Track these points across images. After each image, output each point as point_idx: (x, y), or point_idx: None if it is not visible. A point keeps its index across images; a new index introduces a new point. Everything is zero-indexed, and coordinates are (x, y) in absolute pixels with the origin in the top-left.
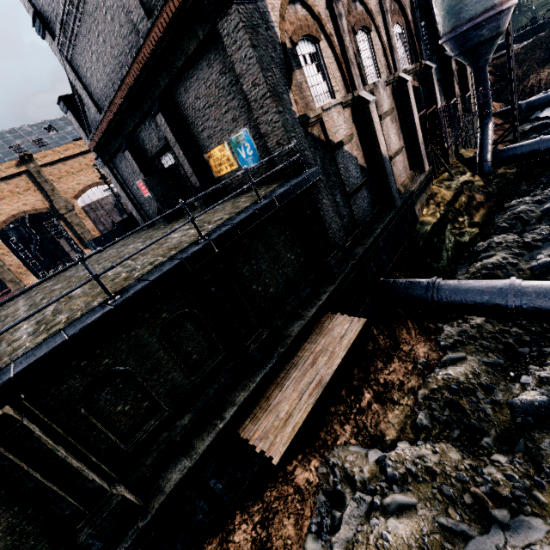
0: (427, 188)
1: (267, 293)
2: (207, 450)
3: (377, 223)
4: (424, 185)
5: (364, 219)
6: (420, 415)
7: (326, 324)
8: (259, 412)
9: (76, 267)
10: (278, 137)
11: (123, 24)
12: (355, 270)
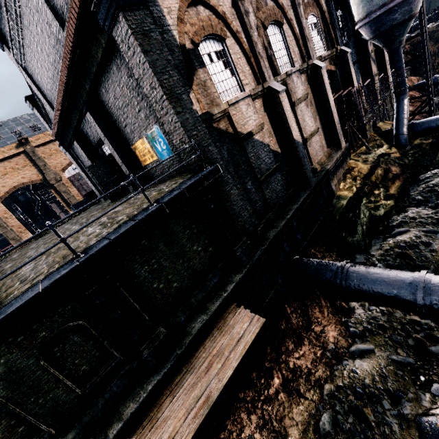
0: (344, 163)
1: (170, 288)
2: None
3: (292, 203)
4: (341, 161)
5: (278, 201)
6: (324, 417)
7: (229, 318)
8: (147, 427)
9: (42, 238)
10: (180, 135)
11: (50, 35)
12: (266, 254)
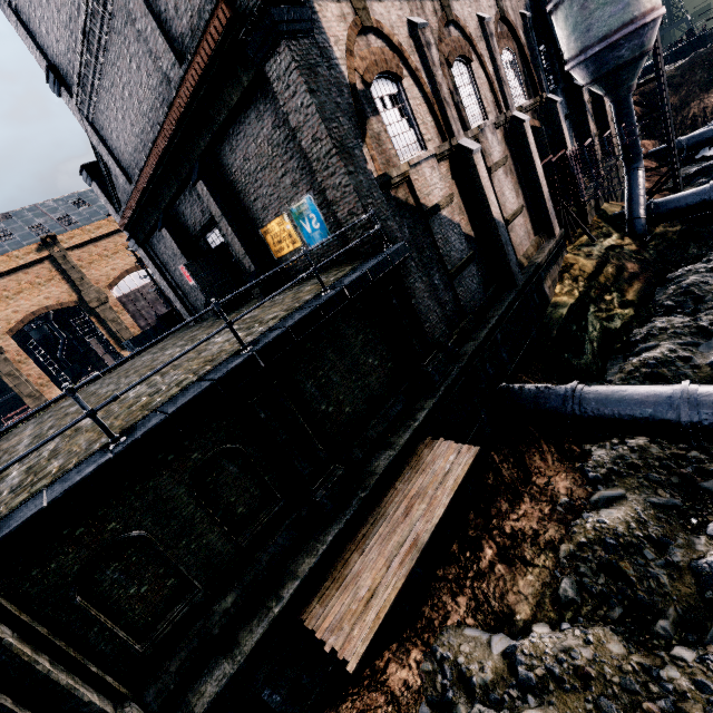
0: (559, 258)
1: (342, 414)
2: (257, 648)
3: (492, 308)
4: (555, 254)
5: (474, 305)
6: (564, 583)
7: (424, 454)
8: (332, 587)
9: (102, 379)
10: (350, 204)
11: (151, 73)
12: (464, 375)
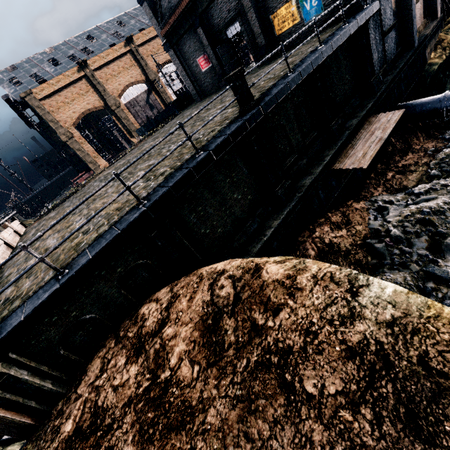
0: (436, 35)
1: (336, 100)
2: (320, 172)
3: (399, 60)
4: (435, 31)
5: (391, 57)
6: (433, 171)
7: (373, 120)
8: (342, 159)
9: (163, 129)
10: None
11: None
12: (386, 92)
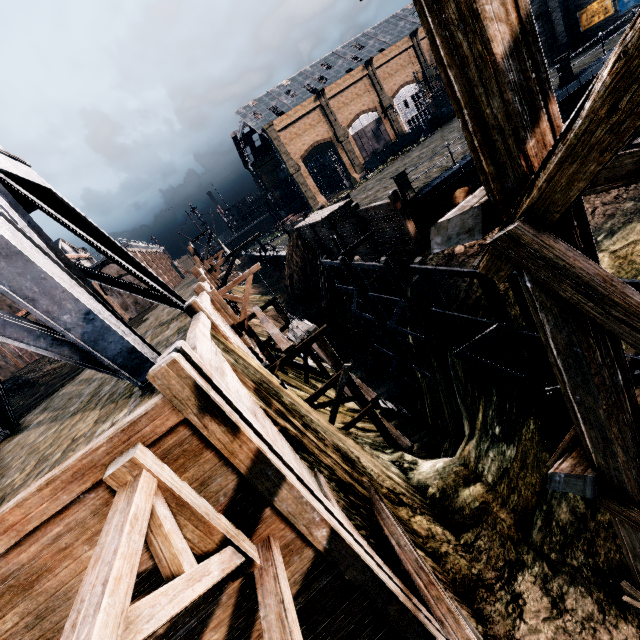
0: None
1: None
2: None
3: None
4: None
5: None
6: None
7: None
8: None
9: (424, 143)
10: None
11: None
12: None
